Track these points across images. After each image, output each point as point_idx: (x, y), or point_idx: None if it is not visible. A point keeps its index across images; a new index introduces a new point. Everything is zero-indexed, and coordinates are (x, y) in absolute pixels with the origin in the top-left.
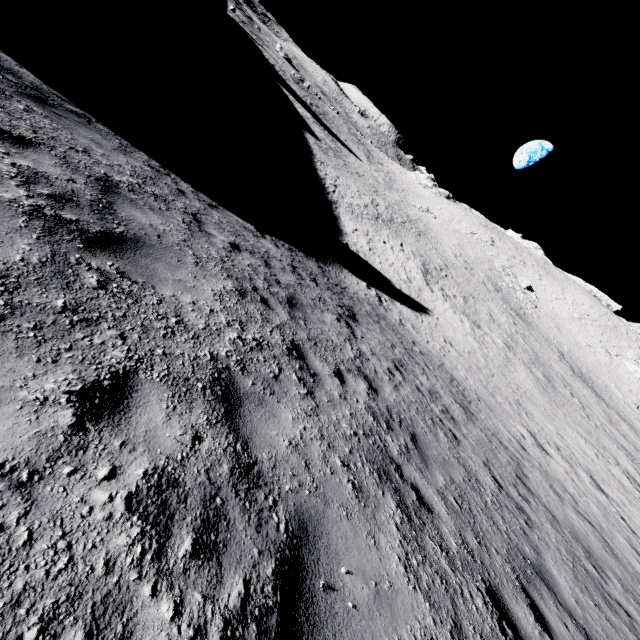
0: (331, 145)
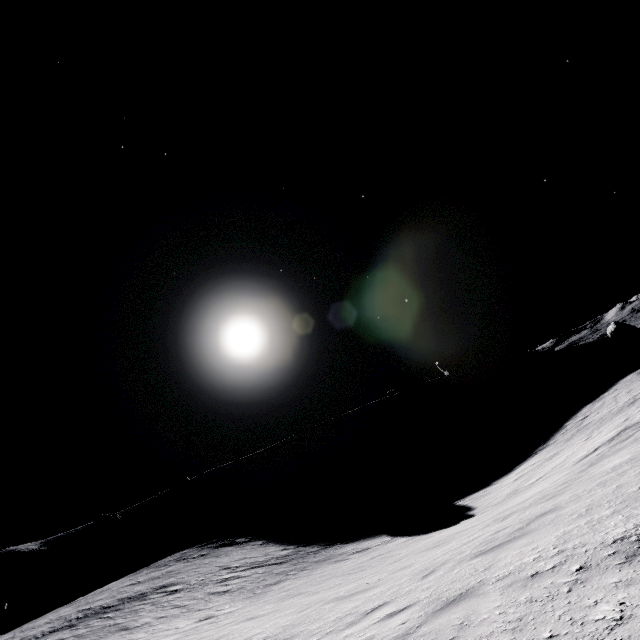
0: None
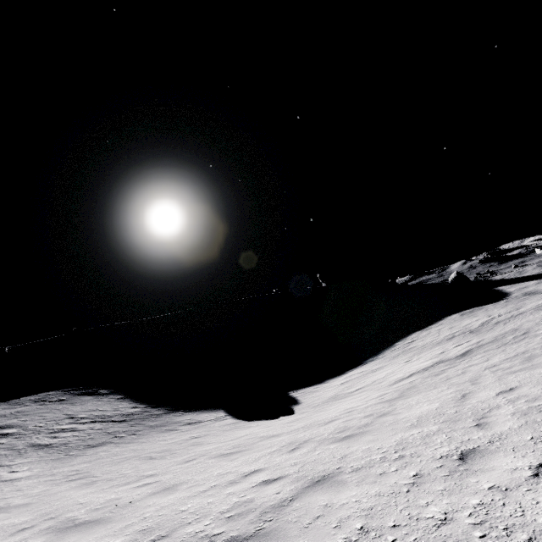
0: None
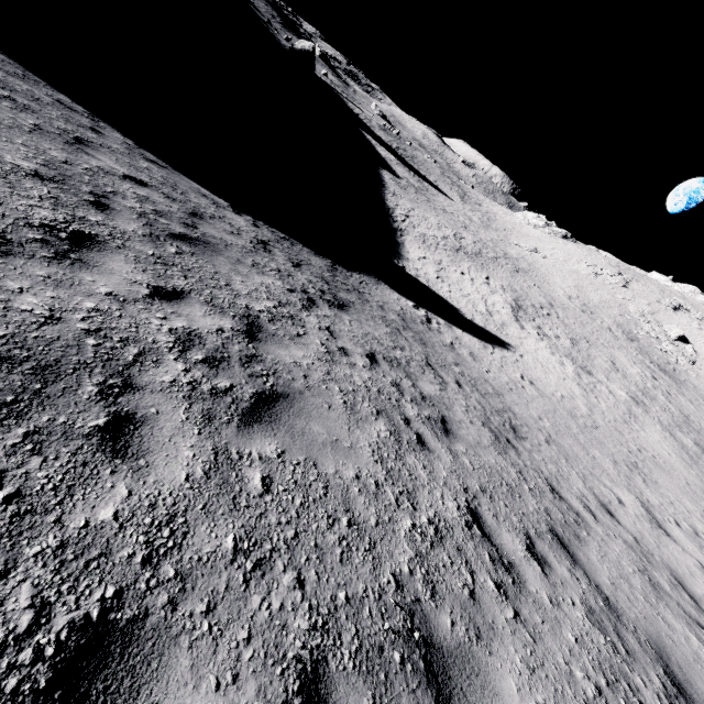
0: (415, 184)
